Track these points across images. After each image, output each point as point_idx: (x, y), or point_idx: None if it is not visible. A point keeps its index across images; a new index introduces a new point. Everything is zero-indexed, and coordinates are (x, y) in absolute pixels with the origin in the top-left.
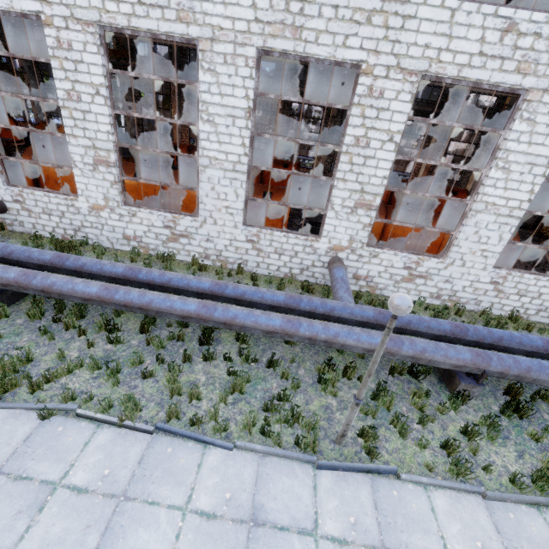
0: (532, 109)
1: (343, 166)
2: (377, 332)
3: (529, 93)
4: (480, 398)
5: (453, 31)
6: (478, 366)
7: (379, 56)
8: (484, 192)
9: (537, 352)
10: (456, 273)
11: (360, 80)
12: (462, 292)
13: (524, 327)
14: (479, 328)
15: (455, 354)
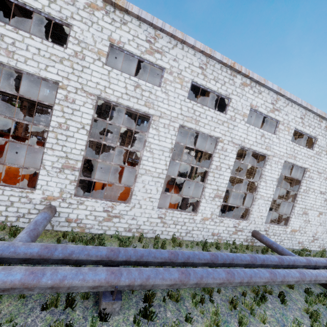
0: (156, 124)
1: (51, 140)
2: (21, 267)
3: (153, 116)
4: (124, 312)
5: (111, 80)
6: (111, 283)
7: (70, 81)
8: (143, 163)
9: (165, 261)
10: (138, 212)
11: (59, 91)
12: (144, 225)
13: (178, 244)
14: (129, 249)
15: (92, 276)
